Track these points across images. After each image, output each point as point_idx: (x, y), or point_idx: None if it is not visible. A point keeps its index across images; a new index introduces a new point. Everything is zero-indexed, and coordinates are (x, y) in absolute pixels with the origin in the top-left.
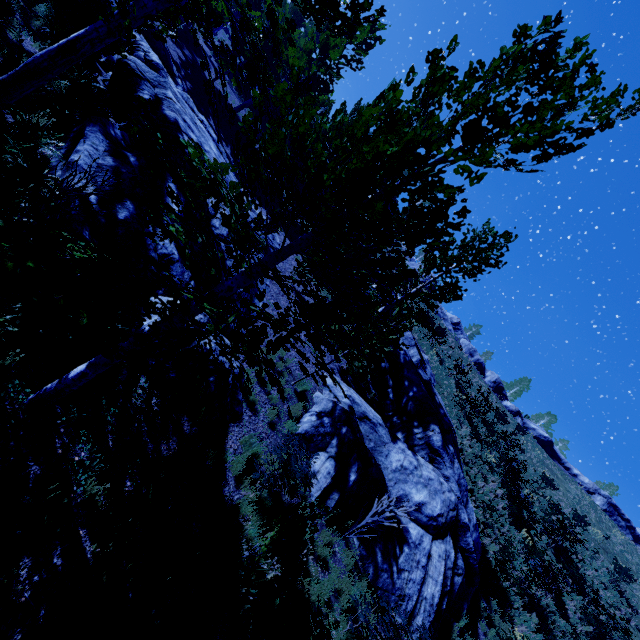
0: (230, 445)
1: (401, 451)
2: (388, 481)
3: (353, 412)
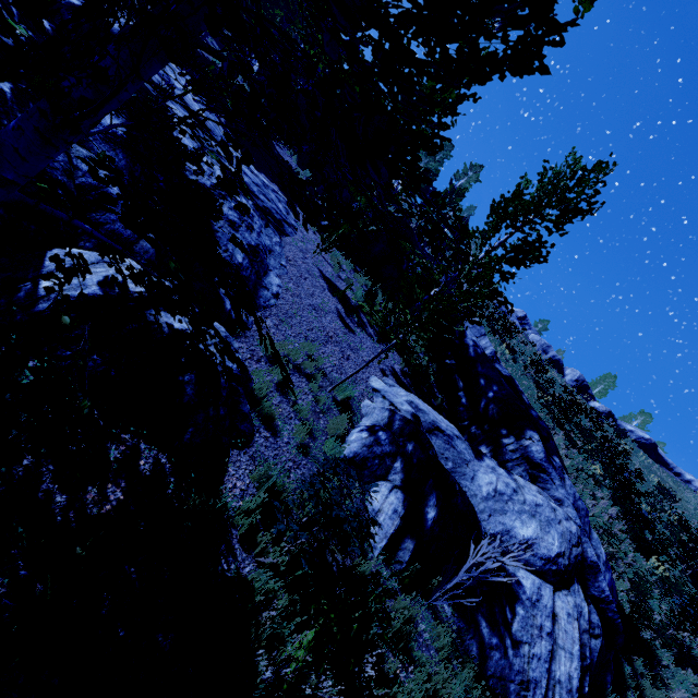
0: (234, 484)
1: (491, 470)
2: (479, 513)
3: (419, 422)
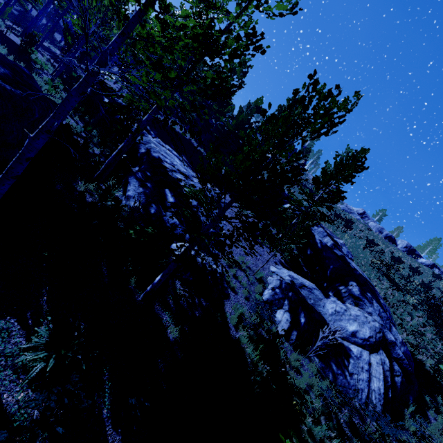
0: (227, 310)
1: (333, 302)
2: (329, 322)
3: (294, 284)
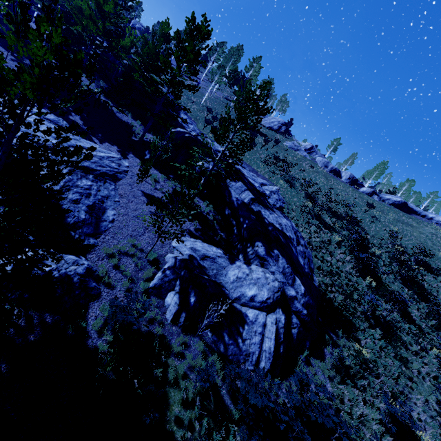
0: (91, 315)
1: (237, 268)
2: (230, 290)
3: (192, 258)
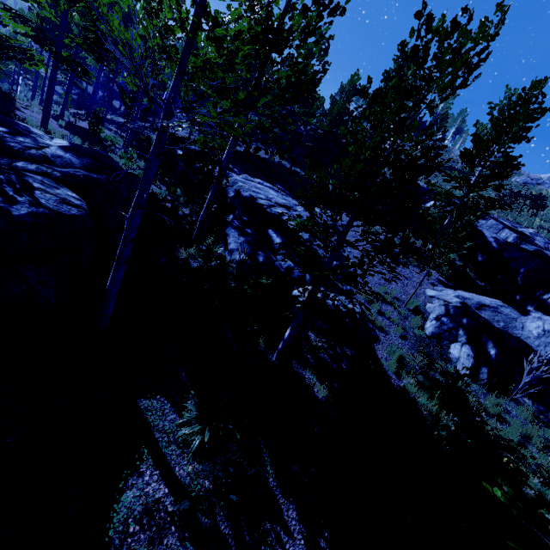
0: (380, 356)
1: (536, 319)
2: (536, 347)
3: (467, 306)
